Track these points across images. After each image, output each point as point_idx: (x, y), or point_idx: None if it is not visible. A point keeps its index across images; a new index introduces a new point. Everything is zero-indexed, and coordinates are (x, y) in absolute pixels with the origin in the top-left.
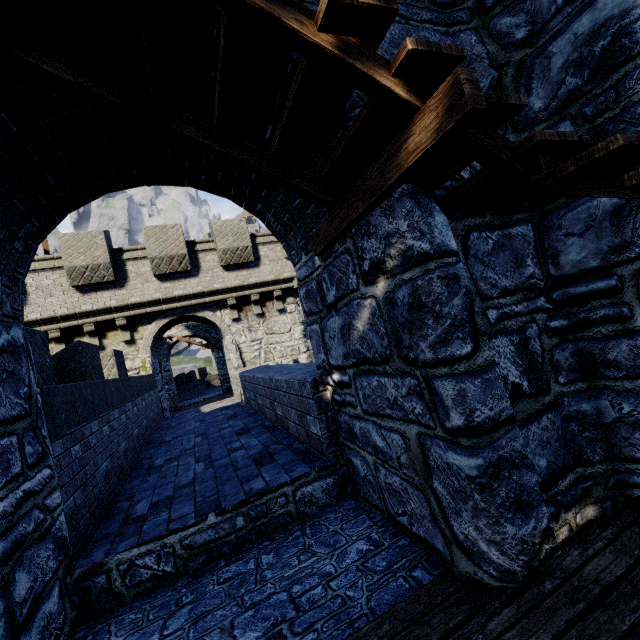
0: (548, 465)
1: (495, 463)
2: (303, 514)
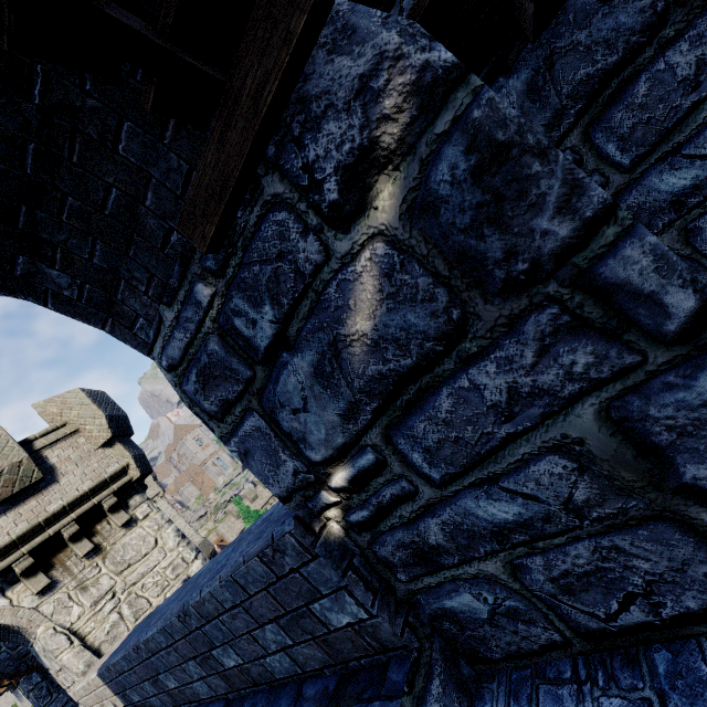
0: None
1: None
2: None
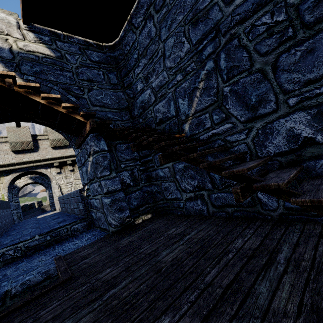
0: (137, 204)
1: (114, 200)
2: (74, 235)
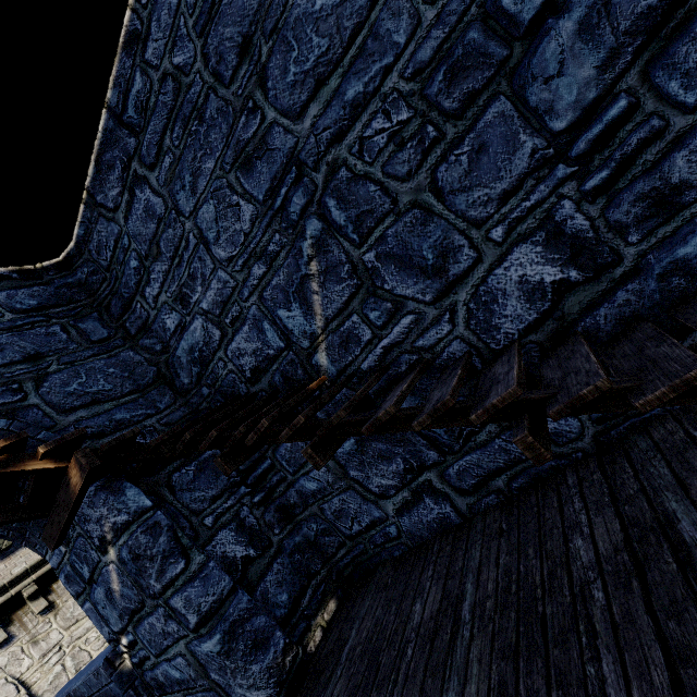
0: (290, 595)
1: (229, 629)
2: None
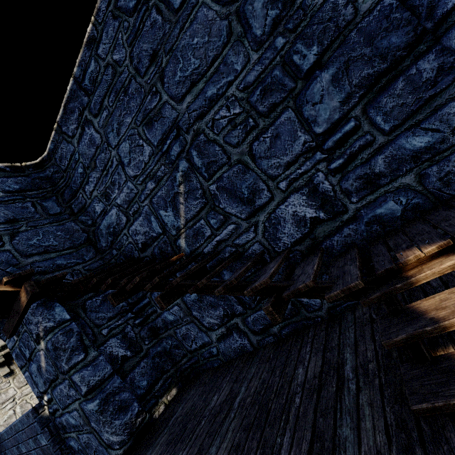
0: (148, 382)
1: (105, 398)
2: None
